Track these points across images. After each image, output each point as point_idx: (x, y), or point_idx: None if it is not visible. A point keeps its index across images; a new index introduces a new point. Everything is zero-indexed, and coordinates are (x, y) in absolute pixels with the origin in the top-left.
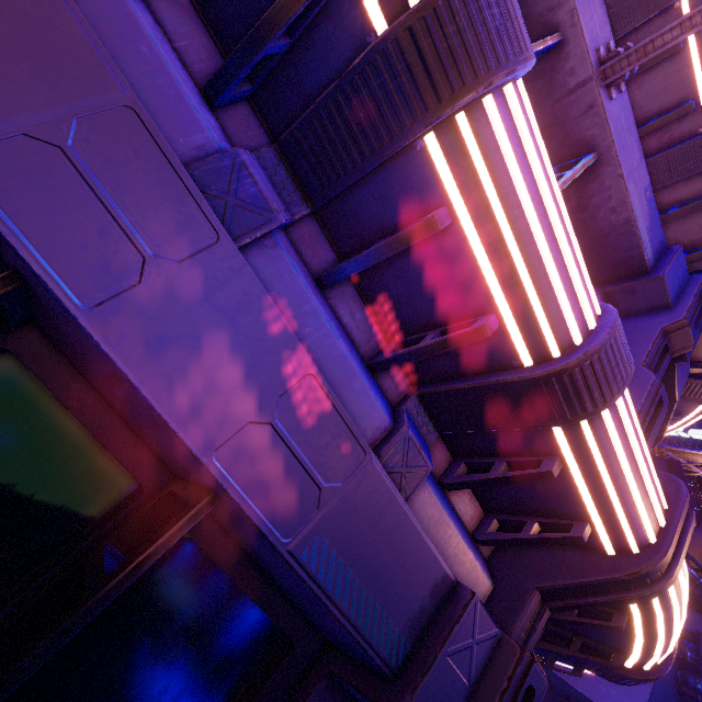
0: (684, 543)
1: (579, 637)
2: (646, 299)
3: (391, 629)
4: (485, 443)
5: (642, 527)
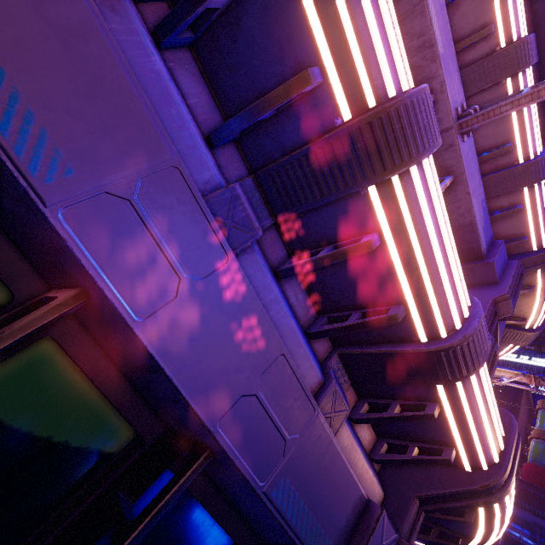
0: (516, 461)
1: (437, 526)
2: (481, 277)
3: (326, 542)
4: (384, 389)
5: (490, 451)
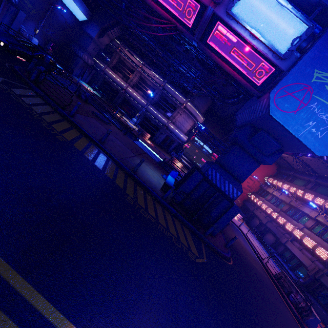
0: None
1: None
2: None
3: (308, 265)
4: (319, 257)
5: (325, 257)
